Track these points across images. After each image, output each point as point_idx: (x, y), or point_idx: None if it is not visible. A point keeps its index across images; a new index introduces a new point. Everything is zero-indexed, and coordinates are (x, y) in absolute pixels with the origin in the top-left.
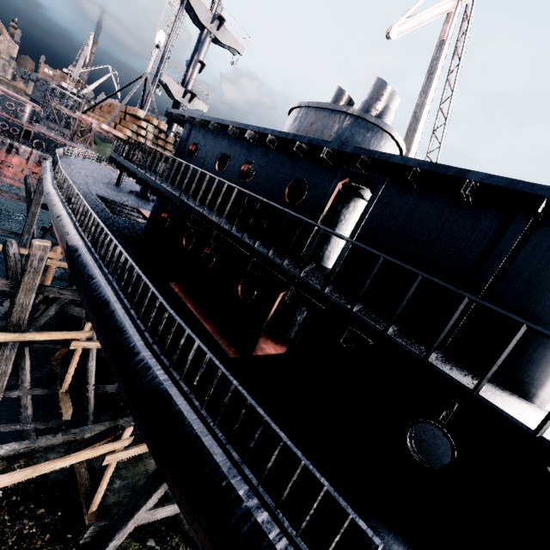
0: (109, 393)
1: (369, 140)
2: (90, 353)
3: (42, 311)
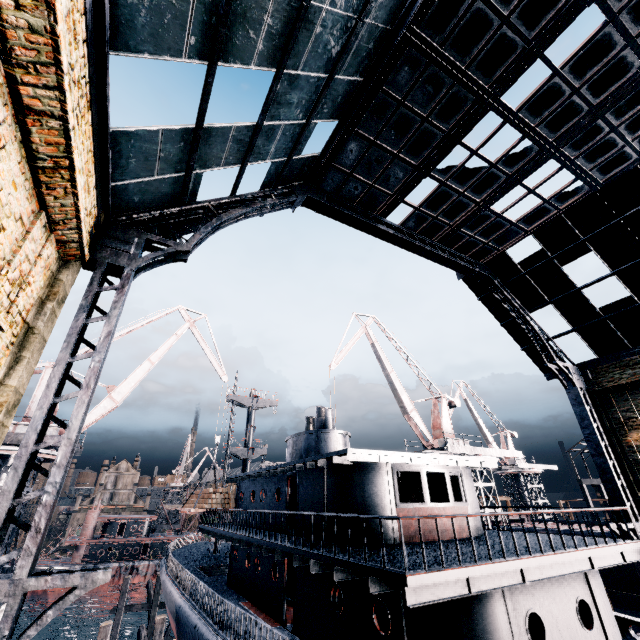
0: None
1: (318, 441)
2: None
3: None
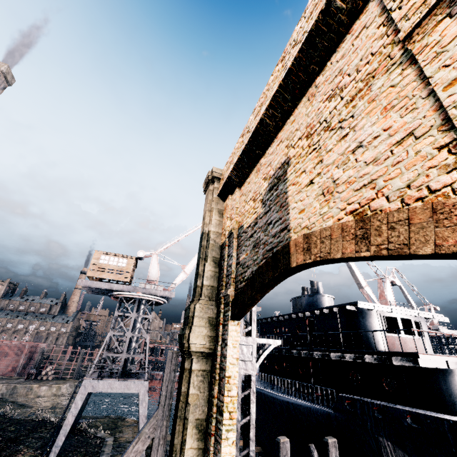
0: None
1: (316, 300)
2: None
3: None
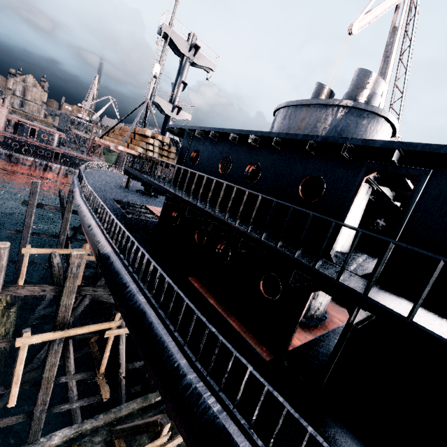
0: (136, 366)
1: (365, 127)
2: (120, 338)
3: (79, 301)
